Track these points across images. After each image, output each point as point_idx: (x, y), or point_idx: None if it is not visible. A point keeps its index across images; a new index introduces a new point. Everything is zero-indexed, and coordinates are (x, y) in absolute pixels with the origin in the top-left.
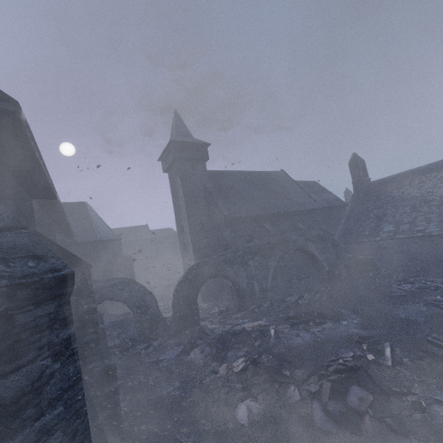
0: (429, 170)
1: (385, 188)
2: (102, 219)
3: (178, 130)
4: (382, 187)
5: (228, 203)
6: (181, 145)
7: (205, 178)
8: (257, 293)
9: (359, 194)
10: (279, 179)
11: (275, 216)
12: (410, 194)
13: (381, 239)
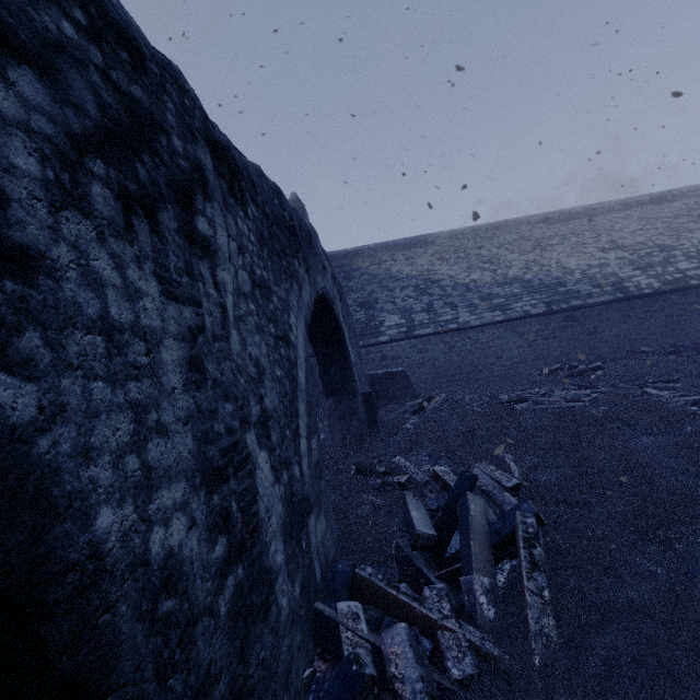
0: (411, 245)
1: (354, 263)
2: None
3: None
4: (348, 261)
5: None
6: None
7: None
8: (277, 573)
9: None
10: None
11: None
12: (403, 272)
13: (391, 338)
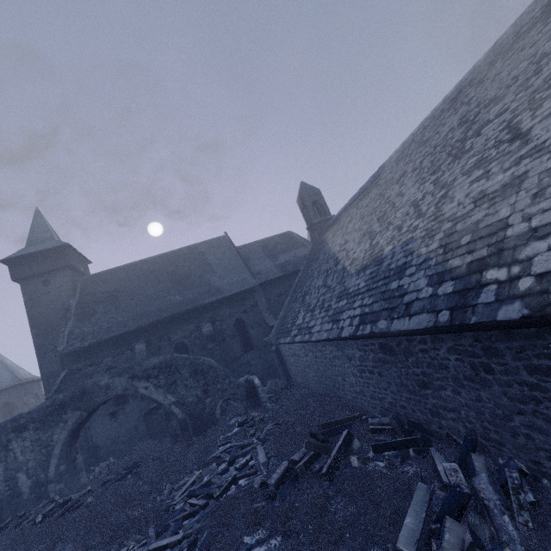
0: (364, 193)
1: (328, 236)
2: (3, 361)
3: (33, 237)
4: (328, 233)
5: (83, 326)
6: (22, 260)
7: (66, 292)
8: (25, 493)
9: (314, 247)
10: (210, 252)
11: (162, 324)
12: (334, 248)
13: (288, 341)
